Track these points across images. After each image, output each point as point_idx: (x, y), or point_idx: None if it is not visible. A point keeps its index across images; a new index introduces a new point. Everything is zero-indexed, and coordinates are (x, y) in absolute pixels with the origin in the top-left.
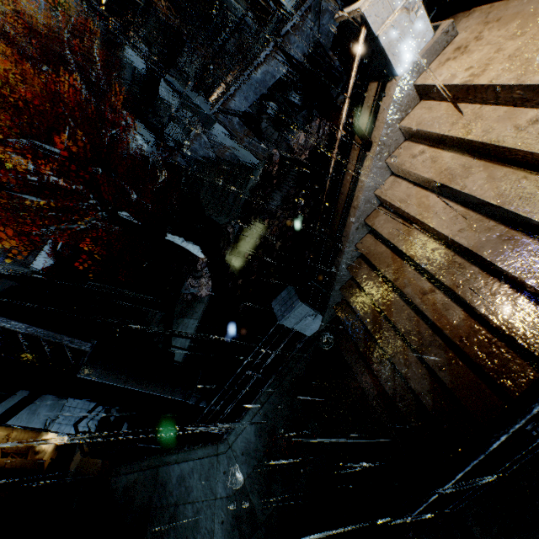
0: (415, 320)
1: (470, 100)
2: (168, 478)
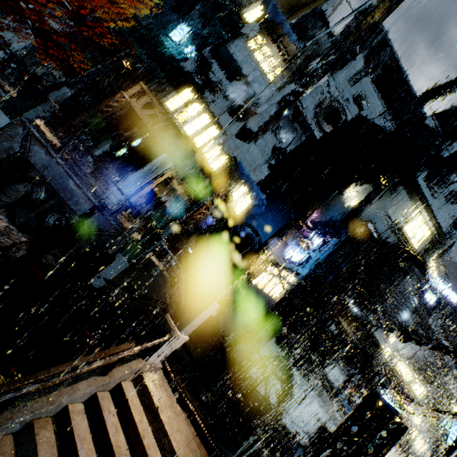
0: None
1: (149, 415)
2: None
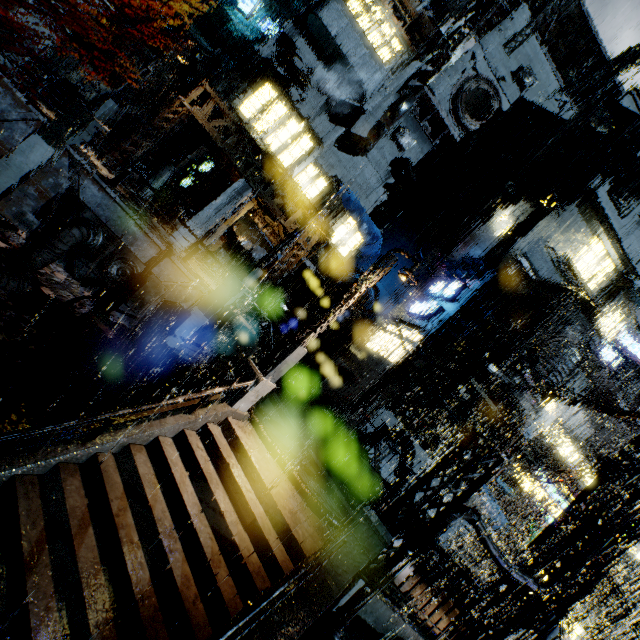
0: (99, 566)
1: (237, 454)
2: None
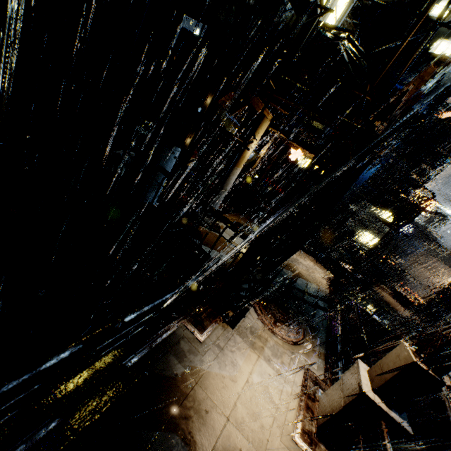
0: None
1: None
2: None
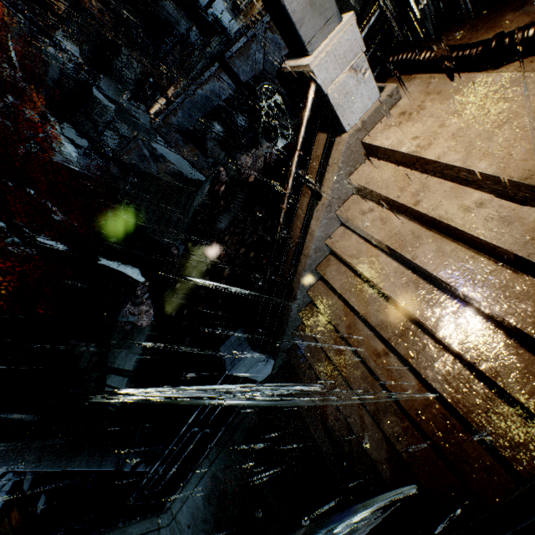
0: (370, 380)
1: (417, 168)
2: None
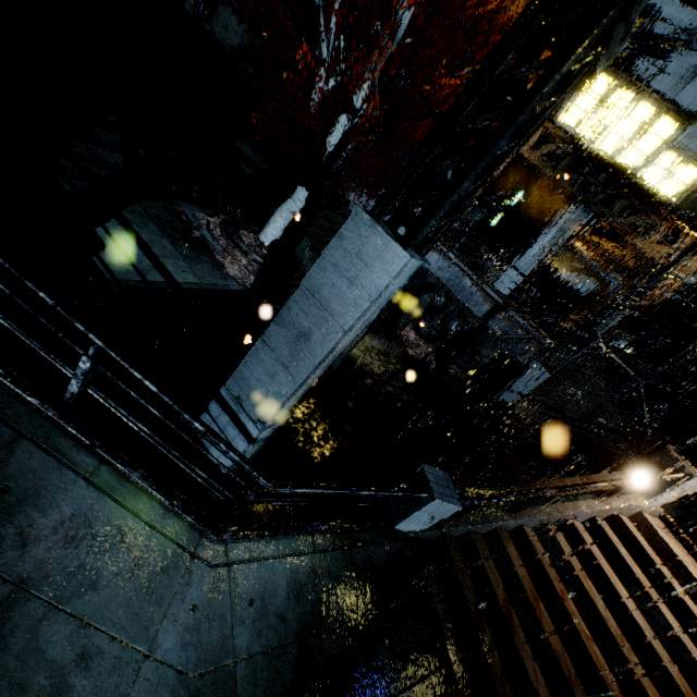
0: (561, 647)
1: (666, 563)
2: (38, 493)
